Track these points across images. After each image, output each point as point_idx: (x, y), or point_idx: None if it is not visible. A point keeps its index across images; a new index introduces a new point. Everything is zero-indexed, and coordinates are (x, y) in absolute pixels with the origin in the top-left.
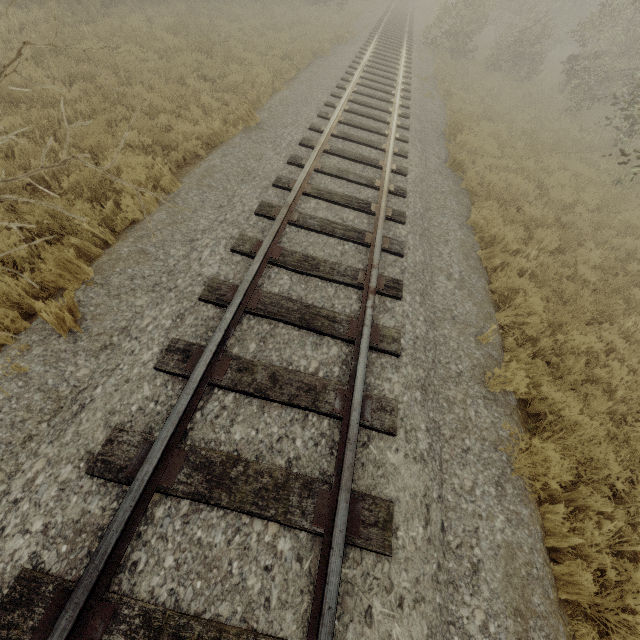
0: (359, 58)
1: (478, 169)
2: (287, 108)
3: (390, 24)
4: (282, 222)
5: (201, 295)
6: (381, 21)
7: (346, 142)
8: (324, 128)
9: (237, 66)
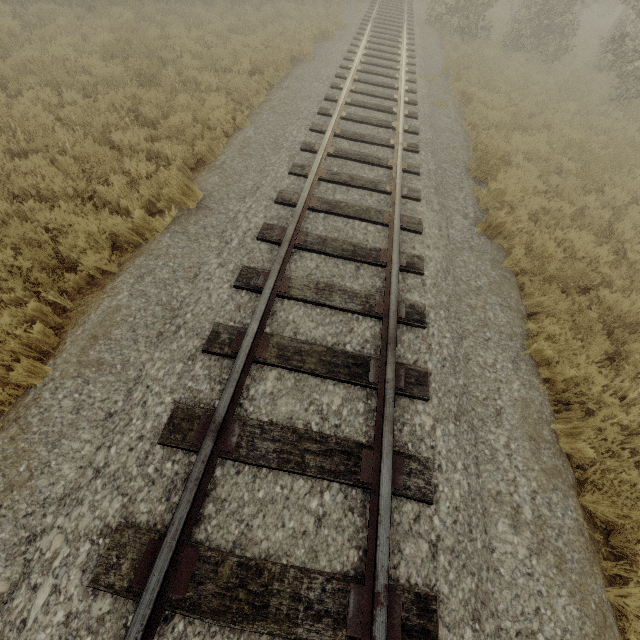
0: (349, 60)
1: (519, 219)
2: (248, 161)
3: (385, 4)
4: (200, 483)
5: None
6: (375, 1)
7: (330, 218)
8: (297, 198)
9: (188, 96)
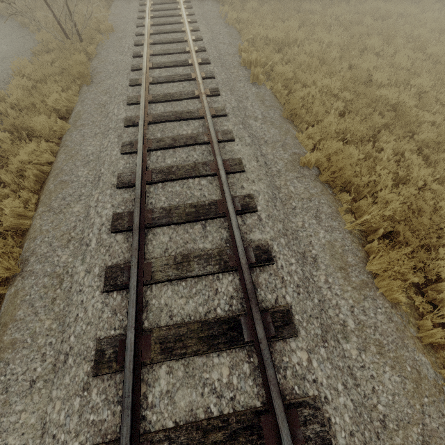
0: None
1: None
2: None
3: None
4: (149, 2)
5: (137, 18)
6: None
7: None
8: None
9: None
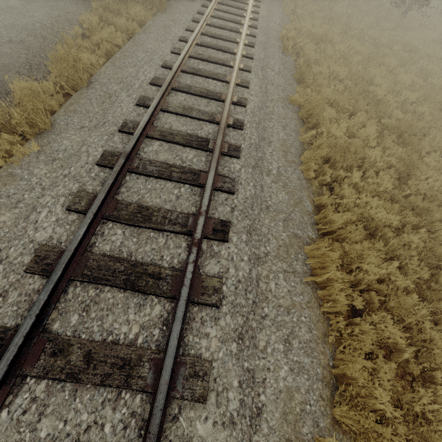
0: None
1: None
2: None
3: None
4: None
5: None
6: None
7: None
8: None
9: None
